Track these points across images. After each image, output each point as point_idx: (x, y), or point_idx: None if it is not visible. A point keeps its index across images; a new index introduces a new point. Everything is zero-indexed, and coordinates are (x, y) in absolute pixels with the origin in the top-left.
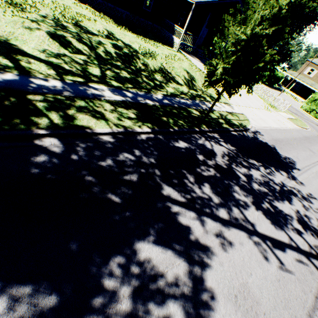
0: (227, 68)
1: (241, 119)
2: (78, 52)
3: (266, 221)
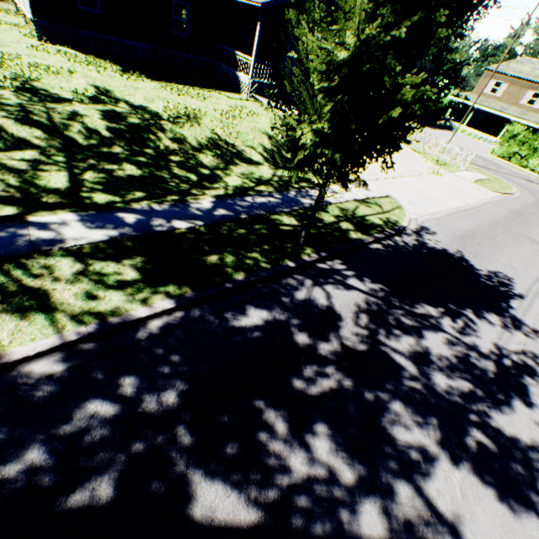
0: (323, 131)
1: (386, 209)
2: (19, 145)
3: (486, 497)
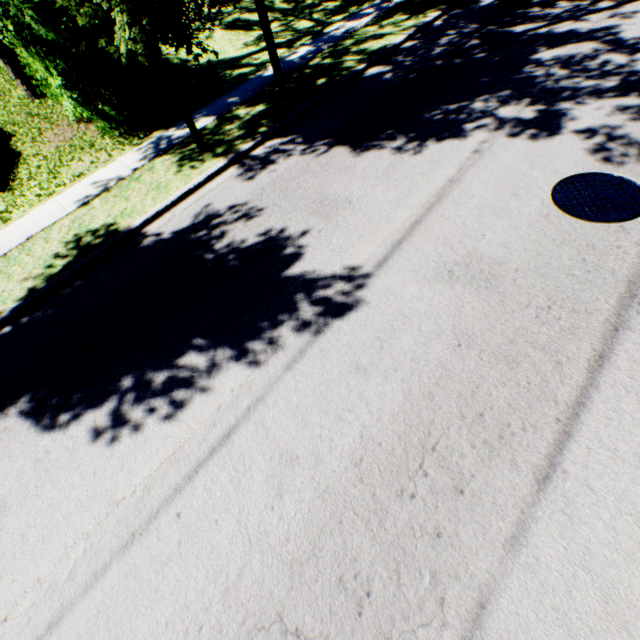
0: None
1: None
2: None
3: None
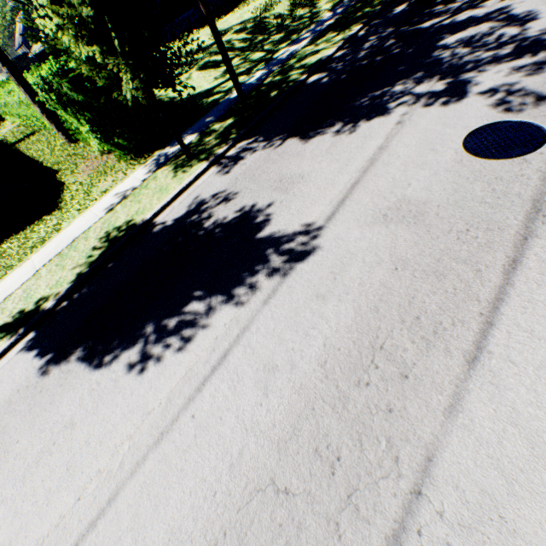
0: None
1: None
2: None
3: None
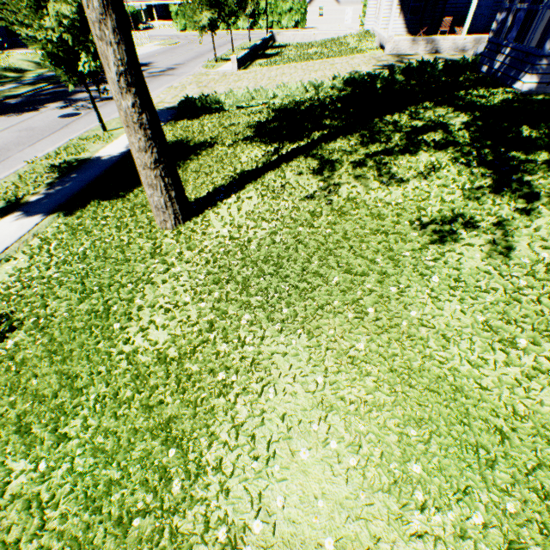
0: None
1: None
2: None
3: None
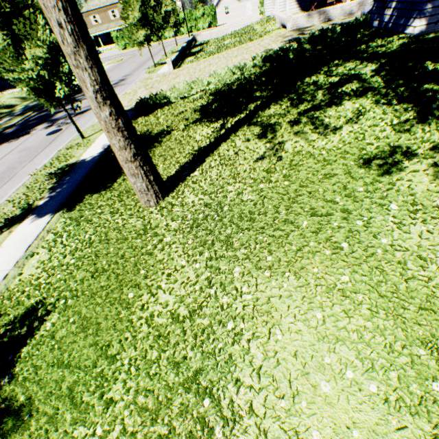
0: None
1: None
2: None
3: None
